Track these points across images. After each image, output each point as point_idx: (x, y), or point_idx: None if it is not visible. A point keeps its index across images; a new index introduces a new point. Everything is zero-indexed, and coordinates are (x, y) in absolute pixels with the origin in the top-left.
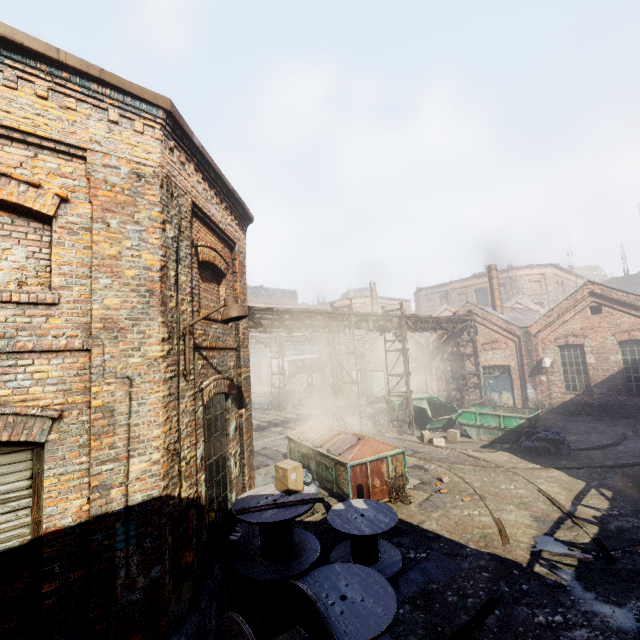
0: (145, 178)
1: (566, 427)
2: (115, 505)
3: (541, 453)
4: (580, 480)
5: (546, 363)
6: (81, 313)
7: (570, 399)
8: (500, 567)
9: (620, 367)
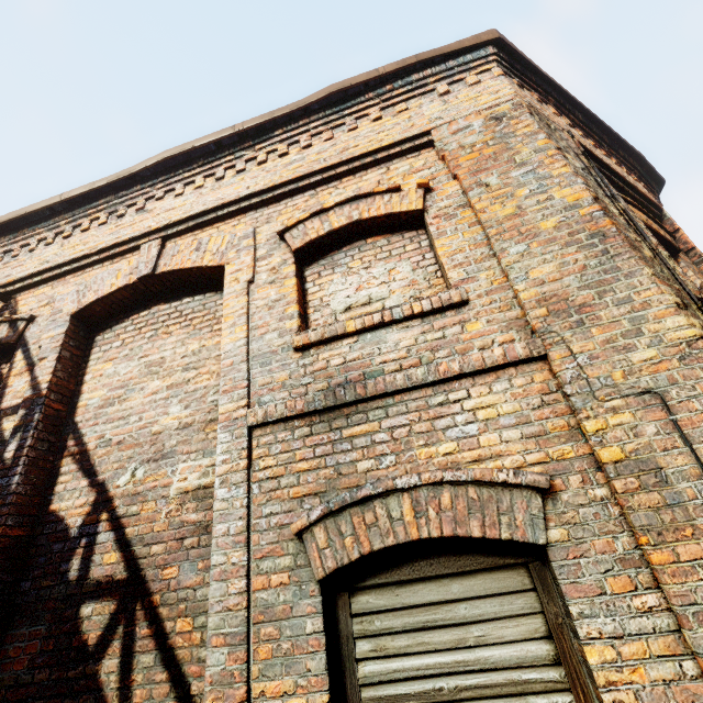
0: (505, 117)
1: None
2: None
3: None
4: None
5: None
6: (503, 306)
7: None
8: None
9: None
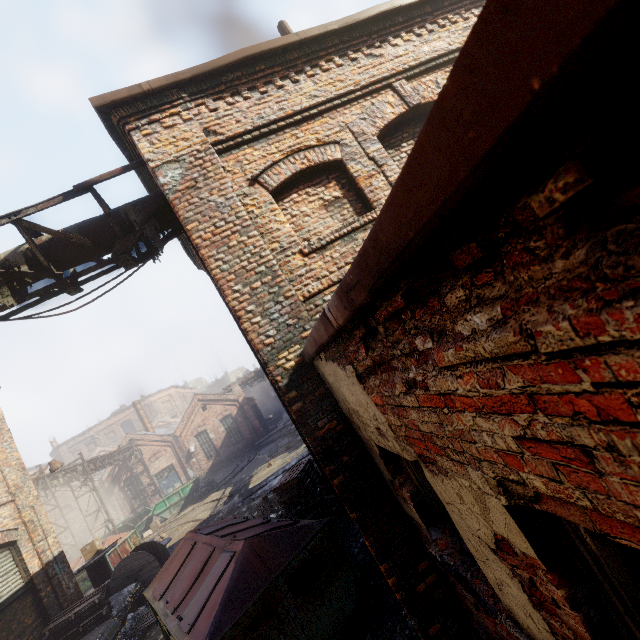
0: (1, 421)
1: (215, 479)
2: (50, 557)
3: (206, 493)
4: (223, 489)
5: (192, 449)
6: (4, 486)
7: (212, 464)
8: (201, 523)
9: (225, 433)
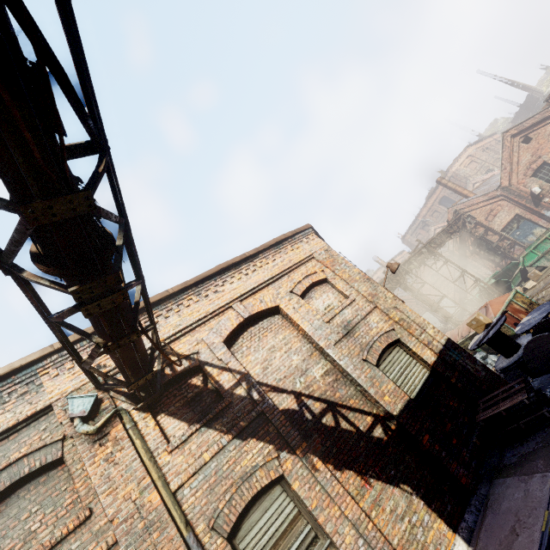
0: (328, 250)
1: None
2: (439, 347)
3: None
4: None
5: (536, 191)
6: (361, 298)
7: None
8: None
9: None
